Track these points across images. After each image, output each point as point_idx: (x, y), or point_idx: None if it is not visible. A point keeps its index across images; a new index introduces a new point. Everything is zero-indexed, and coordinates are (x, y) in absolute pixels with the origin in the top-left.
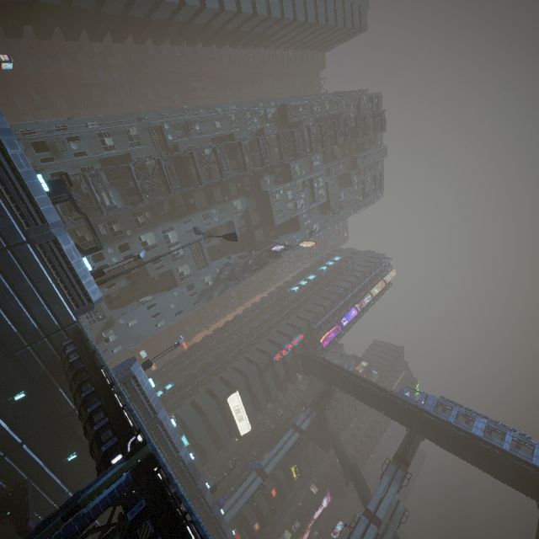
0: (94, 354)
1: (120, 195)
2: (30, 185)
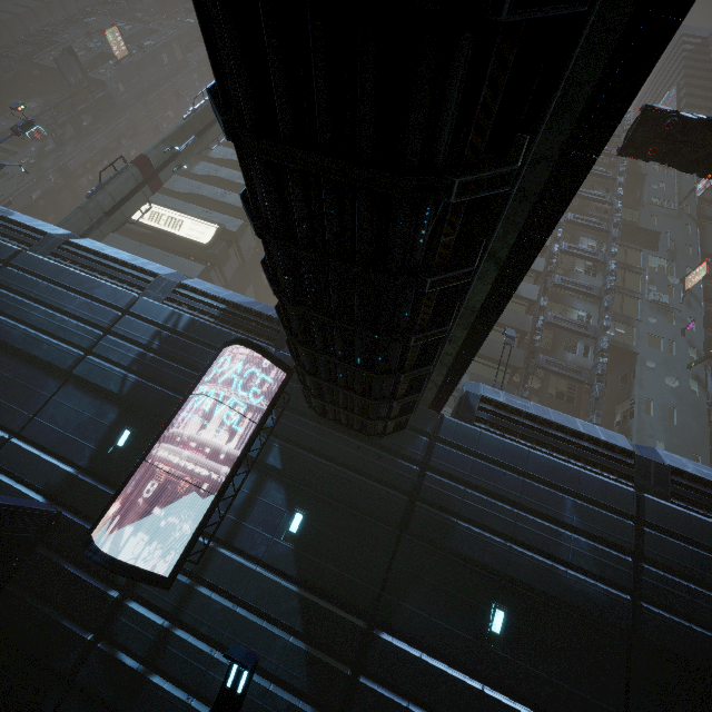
0: None
1: None
2: None
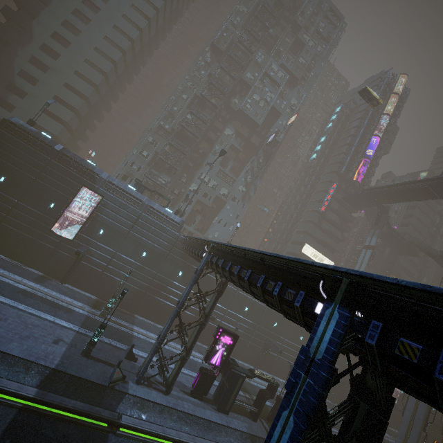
0: (190, 239)
1: (166, 175)
2: (128, 191)
